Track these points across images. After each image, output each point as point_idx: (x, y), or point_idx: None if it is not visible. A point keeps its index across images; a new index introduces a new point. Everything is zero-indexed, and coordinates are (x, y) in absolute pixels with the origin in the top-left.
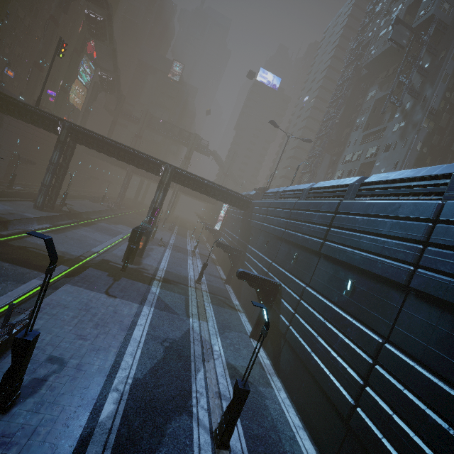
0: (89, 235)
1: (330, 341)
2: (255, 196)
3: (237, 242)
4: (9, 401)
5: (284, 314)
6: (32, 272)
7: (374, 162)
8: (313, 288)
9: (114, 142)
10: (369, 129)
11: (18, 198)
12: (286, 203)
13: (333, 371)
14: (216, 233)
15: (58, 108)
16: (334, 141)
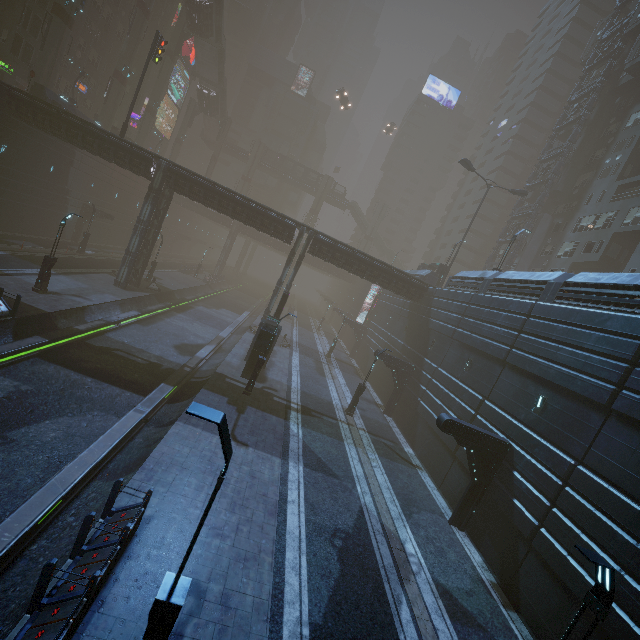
0: (187, 326)
1: None
2: (428, 279)
3: (401, 350)
4: None
5: (525, 502)
6: (124, 394)
7: None
8: (591, 468)
9: (228, 191)
10: (628, 175)
11: (93, 268)
12: (511, 302)
13: None
14: (360, 328)
15: (142, 137)
16: (559, 193)
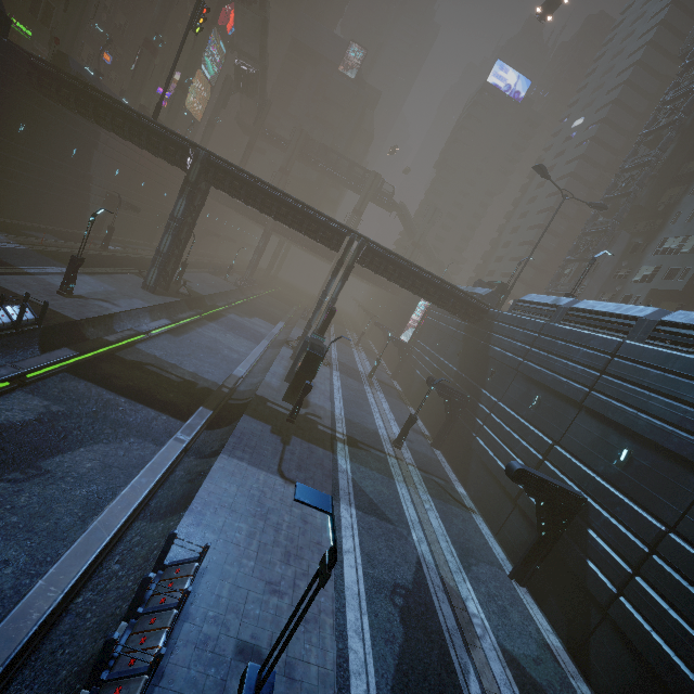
0: (220, 338)
1: None
2: (487, 299)
3: (454, 377)
4: None
5: (601, 565)
6: (160, 417)
7: None
8: (684, 537)
9: (272, 188)
10: None
11: (118, 268)
12: (592, 337)
13: None
14: (405, 347)
15: (172, 118)
16: (641, 209)
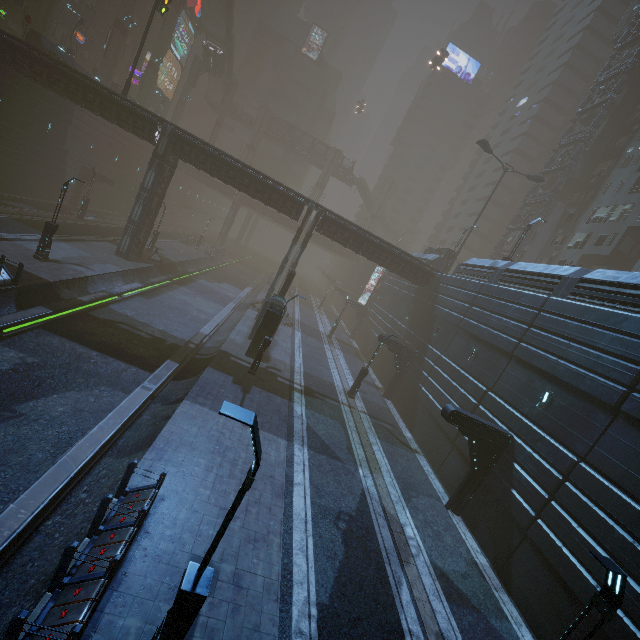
0: (190, 300)
1: None
2: (436, 264)
3: (404, 335)
4: None
5: (523, 493)
6: (130, 369)
7: None
8: (592, 466)
9: (236, 161)
10: None
11: (94, 236)
12: (523, 295)
13: None
14: (362, 309)
15: (144, 96)
16: (576, 181)
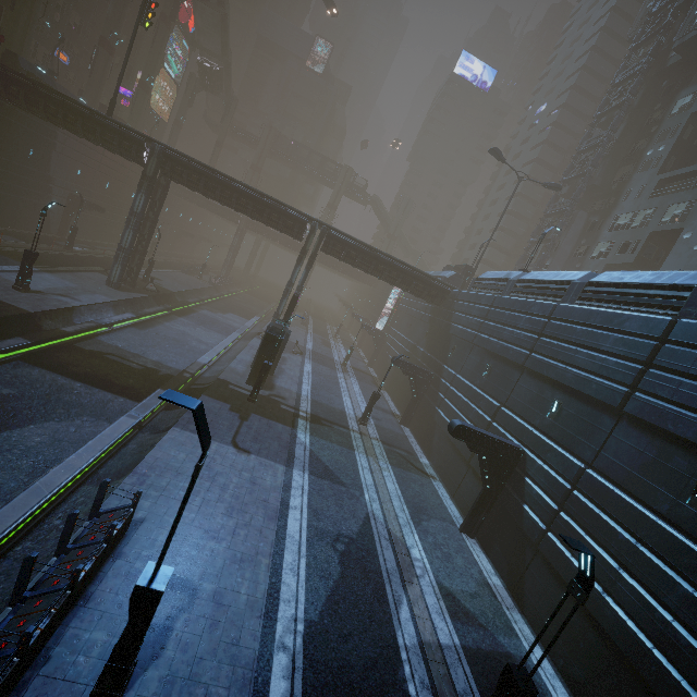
0: (189, 331)
1: (654, 587)
2: (452, 281)
3: (421, 358)
4: (123, 685)
5: (534, 507)
6: (117, 400)
7: (678, 230)
8: (600, 472)
9: (231, 180)
10: (670, 169)
11: (83, 267)
12: (533, 304)
13: (663, 646)
14: (379, 335)
15: (135, 118)
16: (597, 188)
